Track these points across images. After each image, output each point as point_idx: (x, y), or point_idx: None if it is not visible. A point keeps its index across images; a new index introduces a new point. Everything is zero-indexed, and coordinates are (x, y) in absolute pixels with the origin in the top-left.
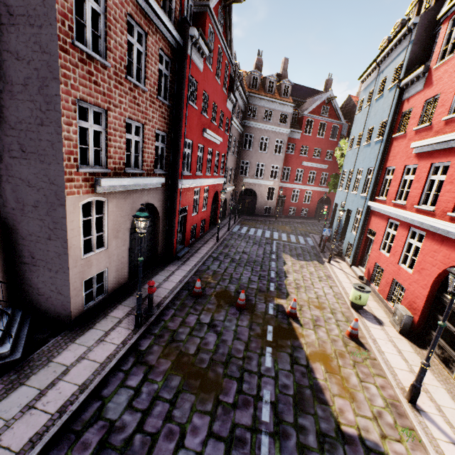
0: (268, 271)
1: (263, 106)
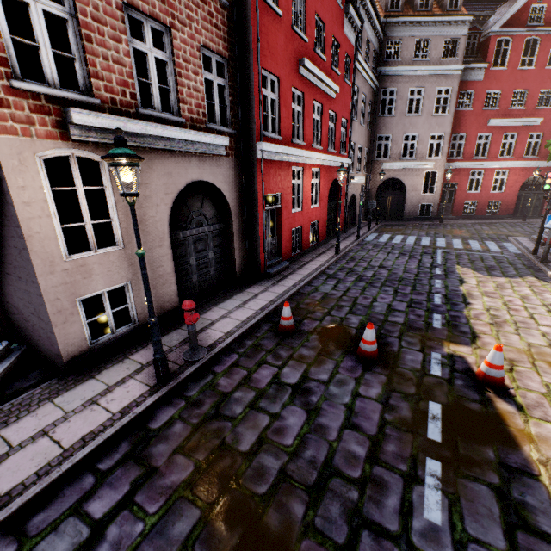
0: (427, 293)
1: (411, 36)
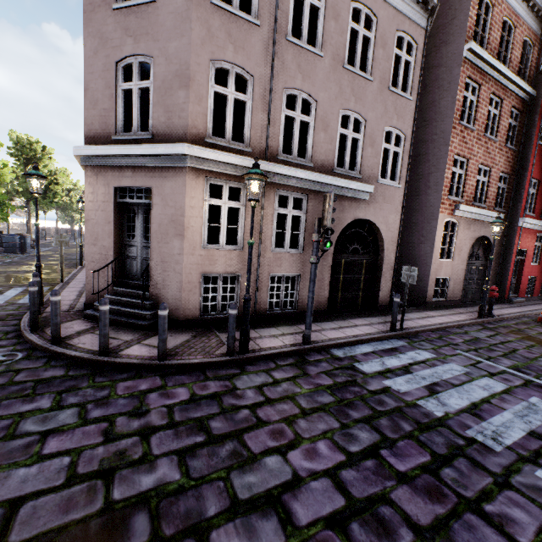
0: None
1: None
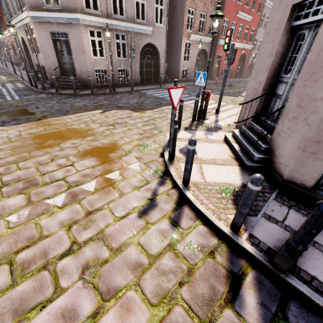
0: None
1: None
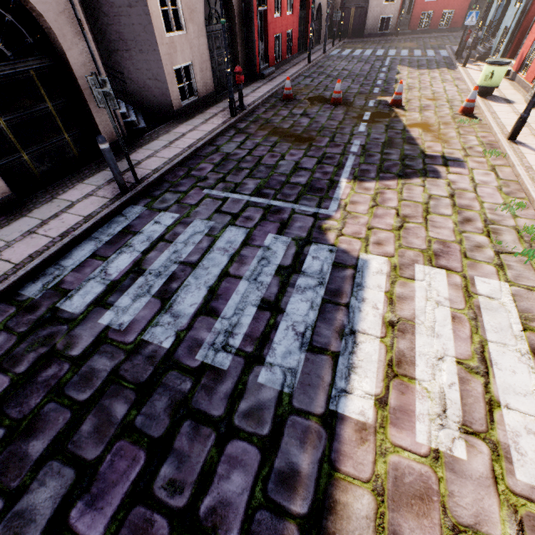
0: (373, 80)
1: None
